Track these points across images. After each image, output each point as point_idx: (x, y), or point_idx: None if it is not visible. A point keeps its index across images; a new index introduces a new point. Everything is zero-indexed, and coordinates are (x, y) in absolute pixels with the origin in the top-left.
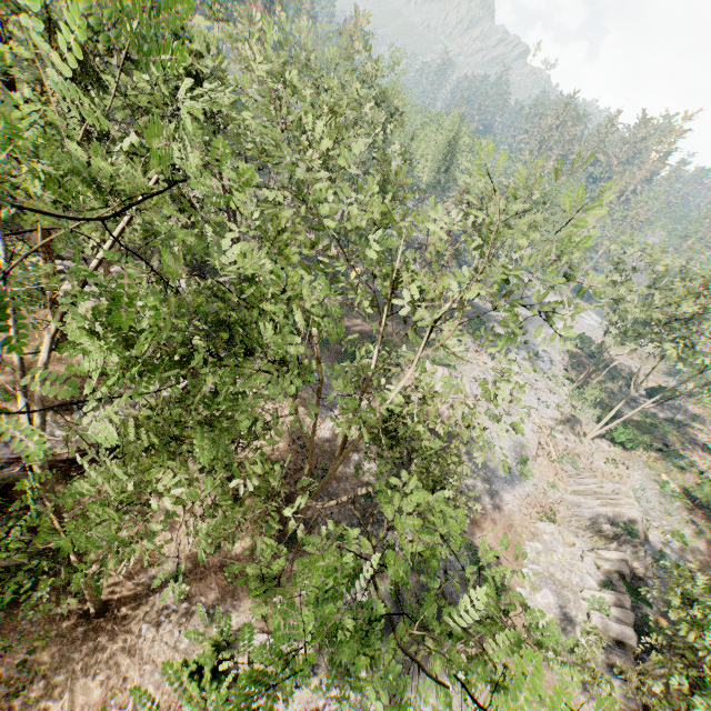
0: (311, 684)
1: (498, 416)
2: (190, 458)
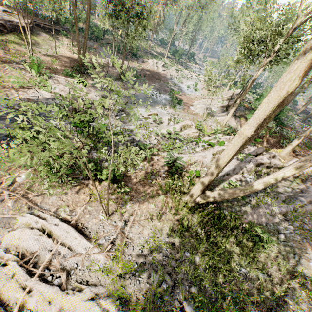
0: (91, 94)
1: (186, 78)
2: (34, 47)
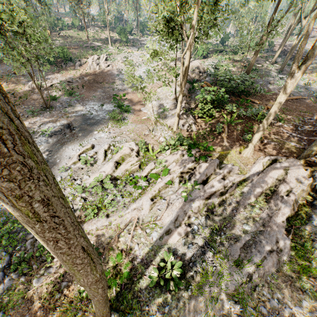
0: None
1: (137, 64)
2: None
